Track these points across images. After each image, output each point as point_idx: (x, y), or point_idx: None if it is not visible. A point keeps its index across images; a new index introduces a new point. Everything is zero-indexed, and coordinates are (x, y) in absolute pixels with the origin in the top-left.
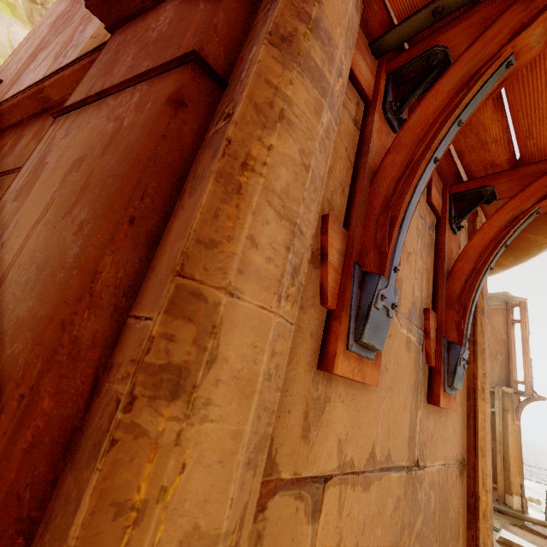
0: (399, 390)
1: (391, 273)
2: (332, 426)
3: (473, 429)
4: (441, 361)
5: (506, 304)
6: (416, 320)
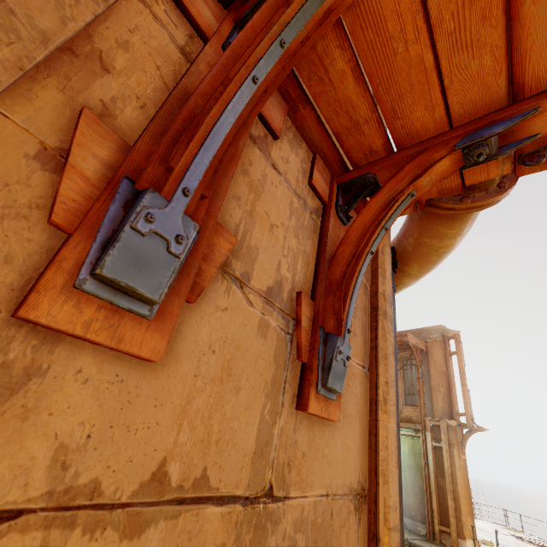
0: (239, 384)
1: (175, 193)
2: (44, 420)
3: (375, 449)
4: (314, 355)
5: (443, 337)
6: (282, 303)
